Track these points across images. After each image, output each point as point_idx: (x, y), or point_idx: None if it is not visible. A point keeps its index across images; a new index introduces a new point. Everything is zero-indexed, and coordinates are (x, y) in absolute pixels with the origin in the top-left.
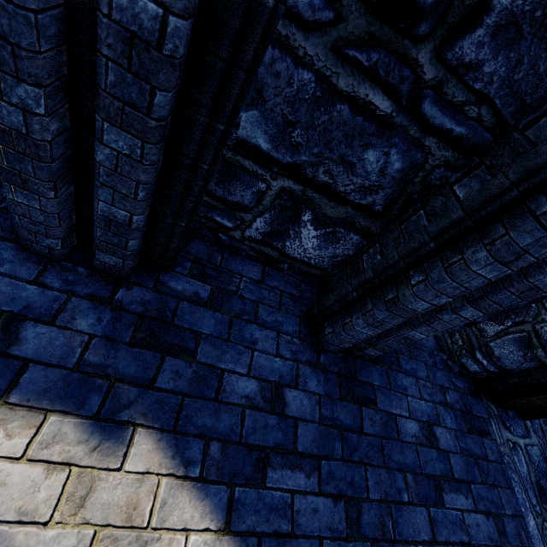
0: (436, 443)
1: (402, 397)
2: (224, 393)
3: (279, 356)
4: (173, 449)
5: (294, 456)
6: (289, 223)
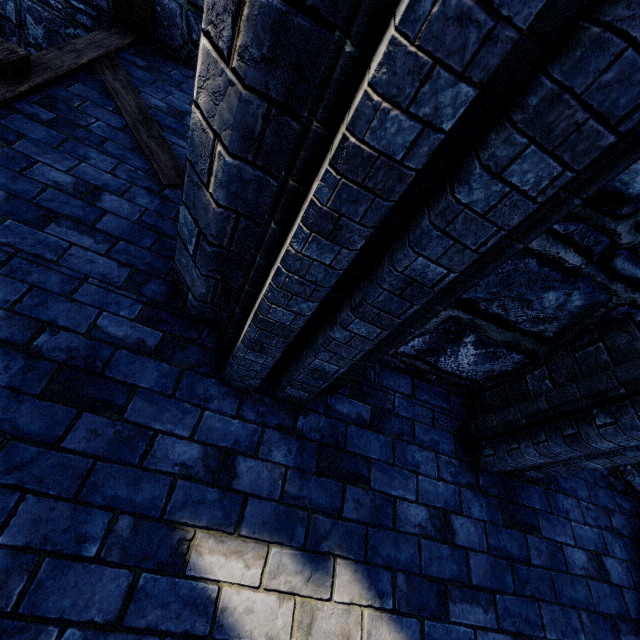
0: (607, 576)
1: (566, 523)
2: (399, 522)
3: (440, 480)
4: (367, 581)
5: (470, 589)
6: (448, 343)
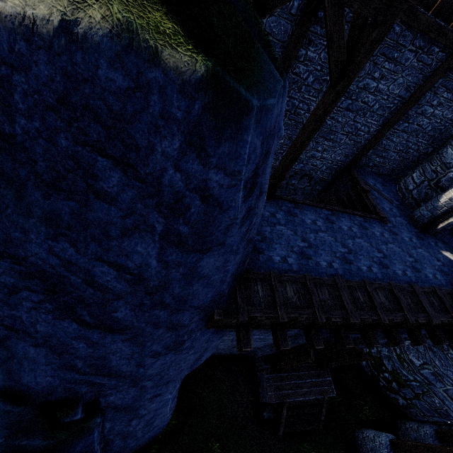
0: None
1: None
2: None
3: None
4: None
5: None
6: None
